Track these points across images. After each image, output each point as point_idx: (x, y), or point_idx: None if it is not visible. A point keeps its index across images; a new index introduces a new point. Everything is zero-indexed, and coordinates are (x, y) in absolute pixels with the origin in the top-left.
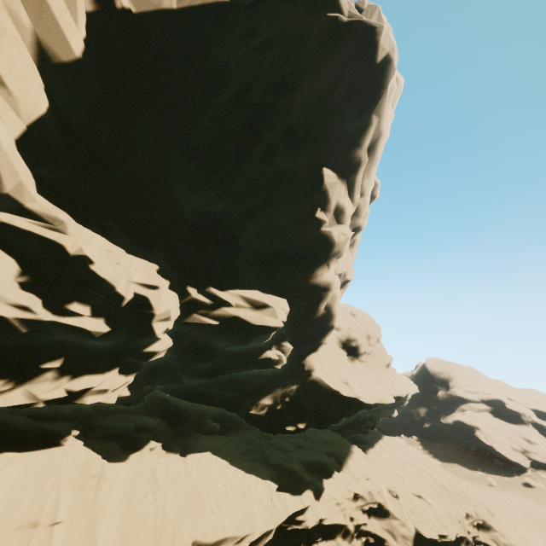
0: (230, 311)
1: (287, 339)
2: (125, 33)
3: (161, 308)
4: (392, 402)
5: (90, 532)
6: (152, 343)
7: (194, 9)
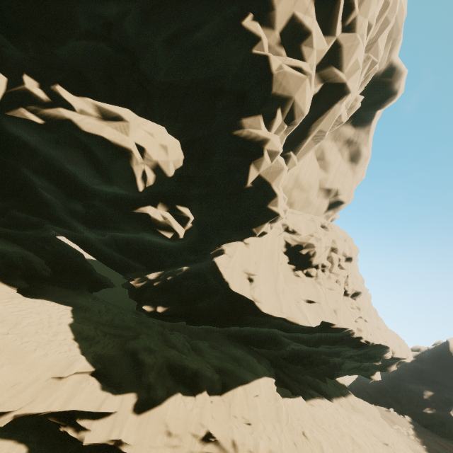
0: (65, 113)
1: (190, 207)
2: None
3: None
4: (310, 325)
5: None
6: None
7: None
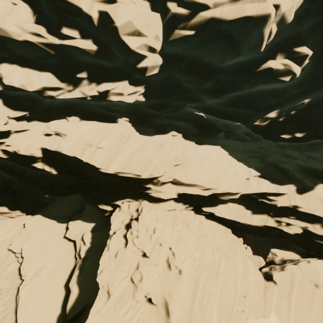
0: (205, 15)
1: (306, 44)
2: None
3: (120, 20)
4: None
5: (114, 155)
6: (141, 60)
7: None
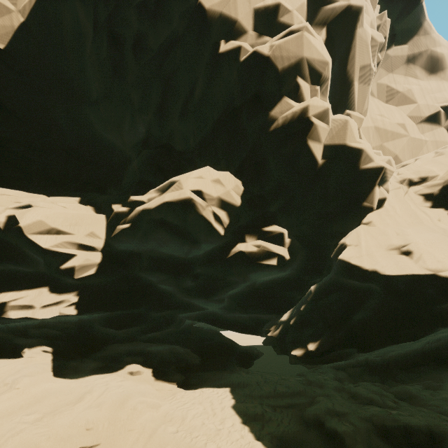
0: (139, 208)
1: (276, 223)
2: (3, 63)
3: (26, 220)
4: None
5: None
6: (68, 260)
7: (35, 9)
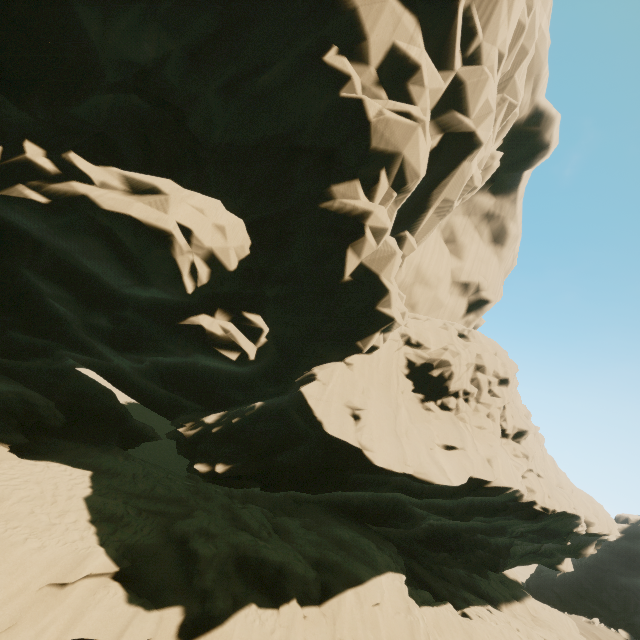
0: (79, 187)
1: (263, 313)
2: None
3: None
4: (450, 483)
5: None
6: None
7: None
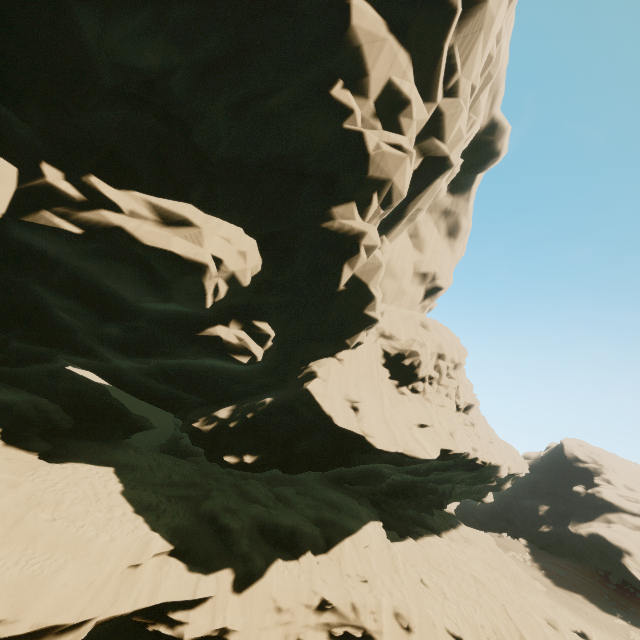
0: (111, 217)
1: (269, 320)
2: None
3: None
4: (431, 457)
5: None
6: None
7: None
